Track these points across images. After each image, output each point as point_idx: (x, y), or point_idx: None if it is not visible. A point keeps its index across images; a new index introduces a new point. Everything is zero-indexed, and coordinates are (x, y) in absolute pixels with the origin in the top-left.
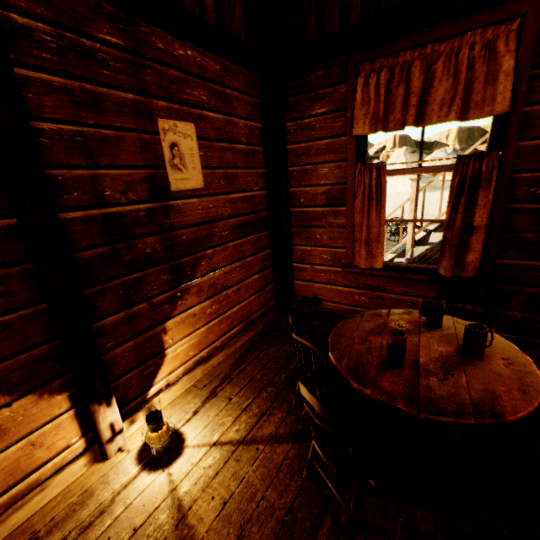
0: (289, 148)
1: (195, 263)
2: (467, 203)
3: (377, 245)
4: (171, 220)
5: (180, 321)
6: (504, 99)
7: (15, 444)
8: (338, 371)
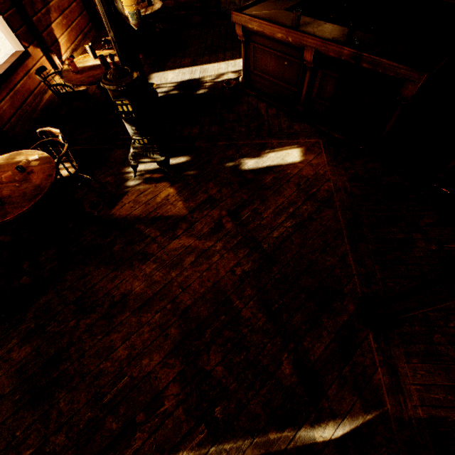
0: None
1: None
2: None
3: None
4: None
5: (56, 26)
6: None
7: (38, 63)
8: None
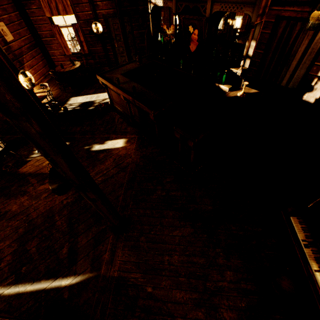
0: (31, 19)
1: (23, 60)
2: (79, 35)
3: (68, 48)
4: (12, 49)
5: None
6: (72, 11)
7: None
8: (56, 71)
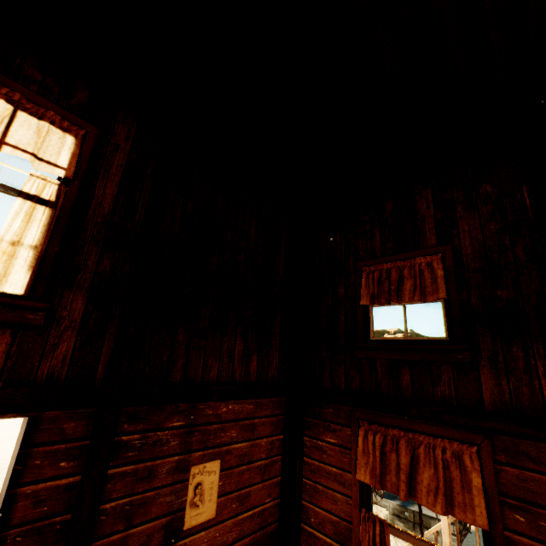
0: (305, 460)
1: None
2: None
3: None
4: None
5: None
6: (481, 514)
7: None
8: None
